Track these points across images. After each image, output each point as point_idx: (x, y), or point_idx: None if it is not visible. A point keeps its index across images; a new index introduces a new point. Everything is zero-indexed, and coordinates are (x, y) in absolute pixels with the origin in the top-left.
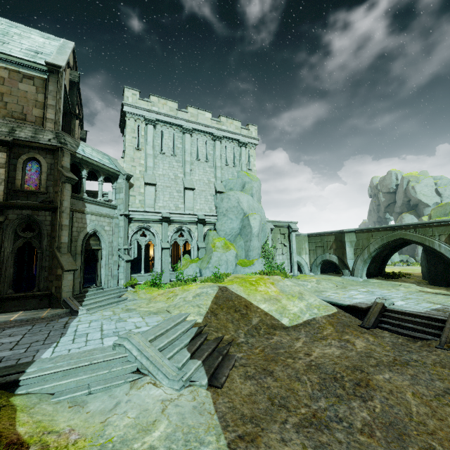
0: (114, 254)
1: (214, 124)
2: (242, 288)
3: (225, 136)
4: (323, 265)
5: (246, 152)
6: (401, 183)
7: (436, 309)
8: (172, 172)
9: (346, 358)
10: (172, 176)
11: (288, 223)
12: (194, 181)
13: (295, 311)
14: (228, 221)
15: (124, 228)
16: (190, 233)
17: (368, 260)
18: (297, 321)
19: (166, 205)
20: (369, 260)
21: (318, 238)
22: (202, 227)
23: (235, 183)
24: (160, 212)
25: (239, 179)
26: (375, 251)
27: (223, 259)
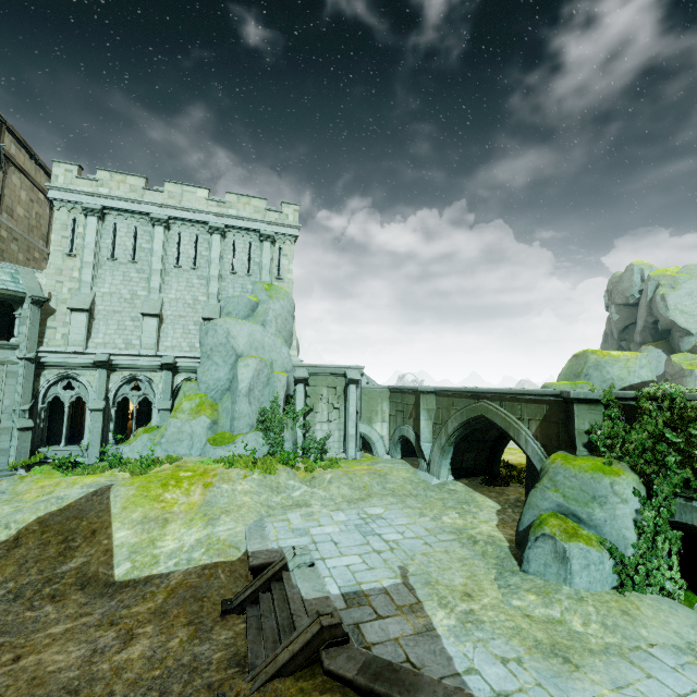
0: (5, 417)
1: (213, 208)
2: (134, 494)
3: (233, 226)
4: (405, 443)
5: (275, 250)
6: (646, 288)
7: (362, 592)
8: (128, 289)
9: (31, 688)
10: (127, 294)
11: (345, 368)
12: (166, 302)
13: (165, 550)
14: (213, 367)
15: (24, 378)
16: (151, 384)
17: (448, 448)
18: (141, 573)
19: (110, 341)
20: (450, 448)
21: (399, 395)
22: (171, 376)
23: (235, 304)
24: (94, 353)
25: (244, 297)
26: (455, 433)
27: (187, 430)
